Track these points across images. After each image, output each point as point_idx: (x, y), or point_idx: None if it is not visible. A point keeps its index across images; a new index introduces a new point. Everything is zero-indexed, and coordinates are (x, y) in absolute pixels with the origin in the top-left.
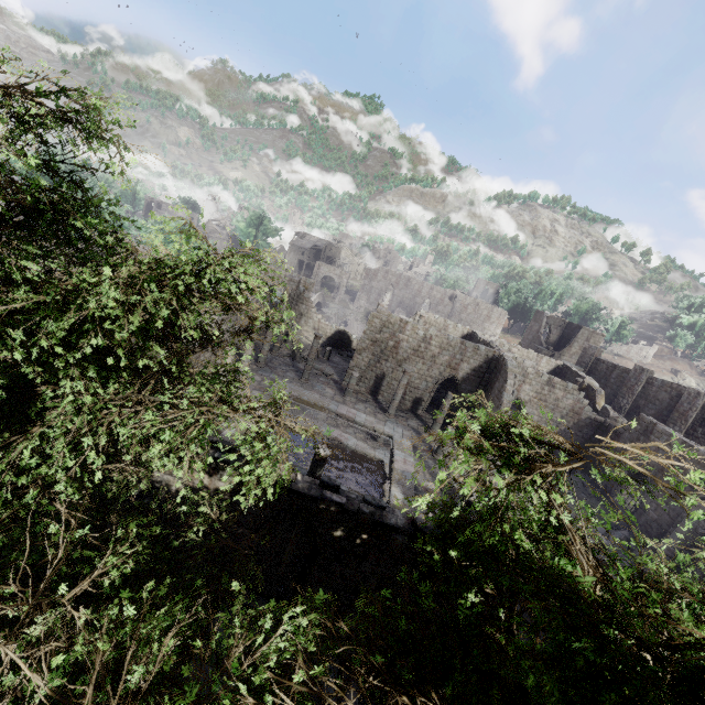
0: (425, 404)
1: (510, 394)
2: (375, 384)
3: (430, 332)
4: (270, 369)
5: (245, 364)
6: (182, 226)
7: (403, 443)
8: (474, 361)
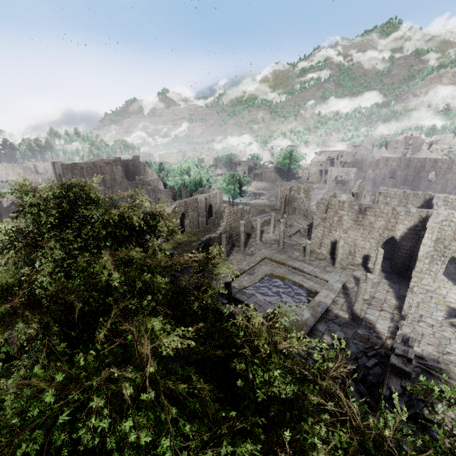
0: (373, 259)
1: (427, 246)
2: (331, 248)
3: (363, 205)
4: (262, 244)
5: (241, 242)
6: (232, 175)
7: (334, 285)
8: (408, 222)
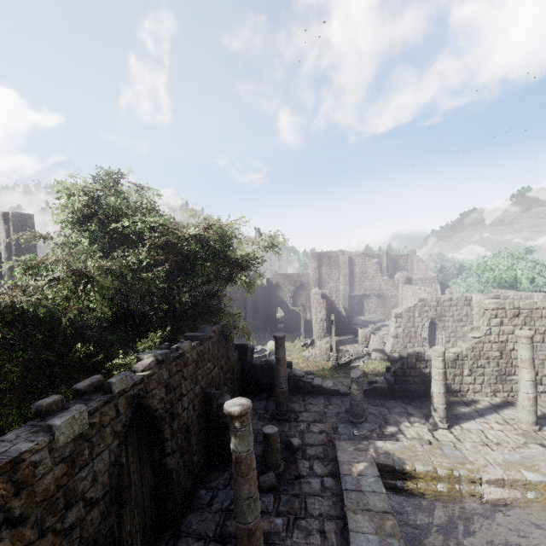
0: None
1: None
2: None
3: None
4: None
5: (521, 394)
6: None
7: None
8: None
